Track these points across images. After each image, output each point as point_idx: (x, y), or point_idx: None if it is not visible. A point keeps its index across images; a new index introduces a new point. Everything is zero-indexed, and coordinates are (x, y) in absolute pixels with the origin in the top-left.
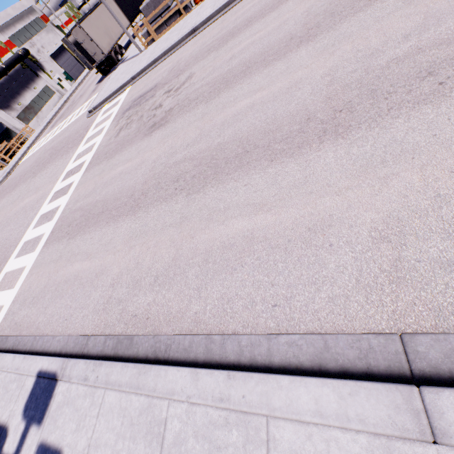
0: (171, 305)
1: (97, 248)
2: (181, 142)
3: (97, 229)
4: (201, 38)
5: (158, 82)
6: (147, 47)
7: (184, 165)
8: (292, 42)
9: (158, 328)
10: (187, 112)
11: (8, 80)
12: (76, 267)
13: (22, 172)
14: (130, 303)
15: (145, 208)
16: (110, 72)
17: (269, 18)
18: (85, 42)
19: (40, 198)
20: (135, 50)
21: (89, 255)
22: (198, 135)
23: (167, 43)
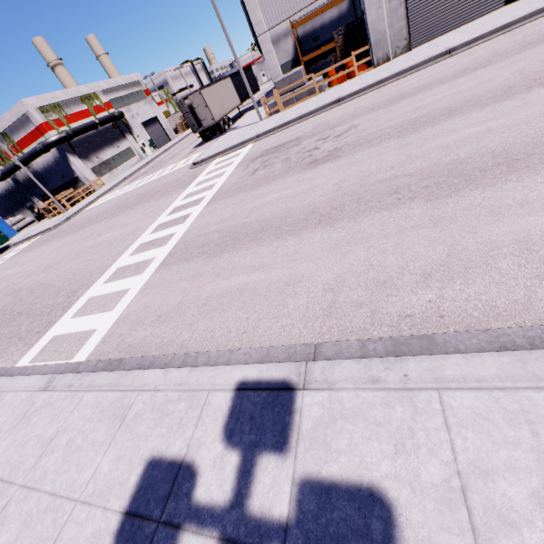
0: (486, 298)
1: (272, 260)
2: (376, 166)
3: (261, 244)
4: (352, 105)
5: (300, 136)
6: (268, 116)
7: (399, 181)
8: (514, 89)
9: (477, 324)
10: (370, 147)
11: (96, 134)
12: (239, 280)
13: (91, 216)
14: (386, 303)
15: (348, 219)
16: (211, 139)
17: (457, 82)
18: (199, 107)
19: (134, 230)
20: (248, 121)
21: (258, 267)
22: (405, 159)
23: (302, 111)
